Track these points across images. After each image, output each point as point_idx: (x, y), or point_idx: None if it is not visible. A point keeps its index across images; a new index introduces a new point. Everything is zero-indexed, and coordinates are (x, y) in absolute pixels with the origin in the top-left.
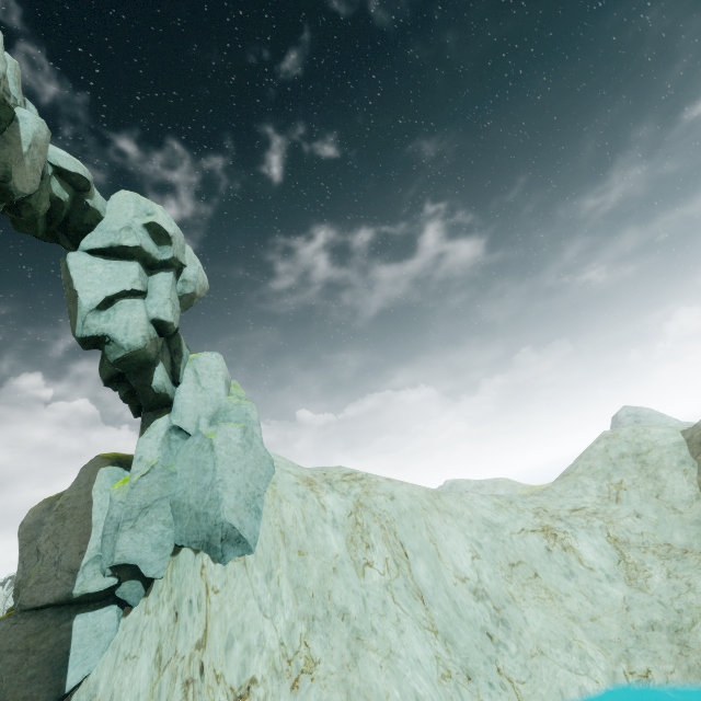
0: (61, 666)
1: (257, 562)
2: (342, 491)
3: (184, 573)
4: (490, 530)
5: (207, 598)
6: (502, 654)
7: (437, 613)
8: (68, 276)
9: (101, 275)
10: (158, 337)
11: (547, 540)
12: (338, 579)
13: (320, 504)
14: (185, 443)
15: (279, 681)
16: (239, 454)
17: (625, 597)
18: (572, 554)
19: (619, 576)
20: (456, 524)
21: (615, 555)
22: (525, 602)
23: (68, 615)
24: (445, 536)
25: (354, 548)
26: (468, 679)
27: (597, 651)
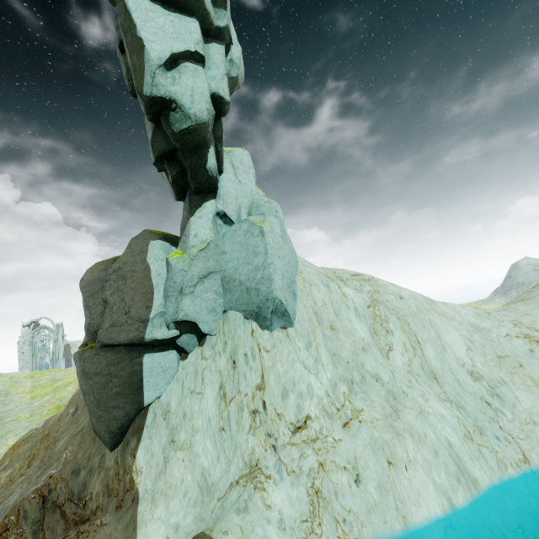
0: (138, 388)
1: (297, 333)
2: (355, 287)
3: (236, 334)
4: (478, 332)
5: (260, 354)
6: (502, 420)
7: (448, 387)
8: (129, 20)
9: (163, 26)
10: (214, 116)
11: (530, 345)
12: (367, 353)
13: (342, 295)
14: (231, 227)
15: (331, 420)
16: (280, 243)
17: None
18: None
19: None
20: (450, 324)
21: None
22: (515, 387)
23: (138, 353)
24: (445, 332)
25: (375, 332)
26: (480, 434)
27: None
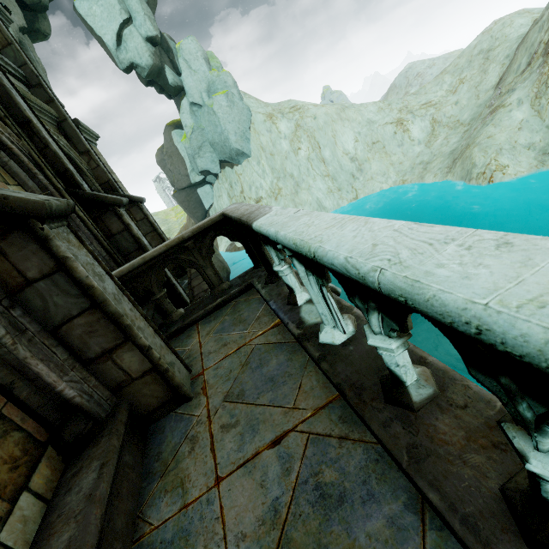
0: (201, 204)
1: (254, 162)
2: (289, 119)
3: (227, 170)
4: (368, 126)
5: (239, 178)
6: (355, 181)
7: (331, 170)
8: (88, 25)
9: (101, 16)
10: (155, 50)
11: (396, 128)
12: (289, 163)
13: (277, 129)
14: (201, 111)
15: (271, 199)
16: (229, 112)
17: (420, 151)
18: (406, 133)
19: (424, 142)
20: (350, 126)
21: (429, 131)
22: (373, 160)
23: (194, 189)
24: (342, 134)
25: (295, 149)
26: (338, 191)
27: (394, 175)
